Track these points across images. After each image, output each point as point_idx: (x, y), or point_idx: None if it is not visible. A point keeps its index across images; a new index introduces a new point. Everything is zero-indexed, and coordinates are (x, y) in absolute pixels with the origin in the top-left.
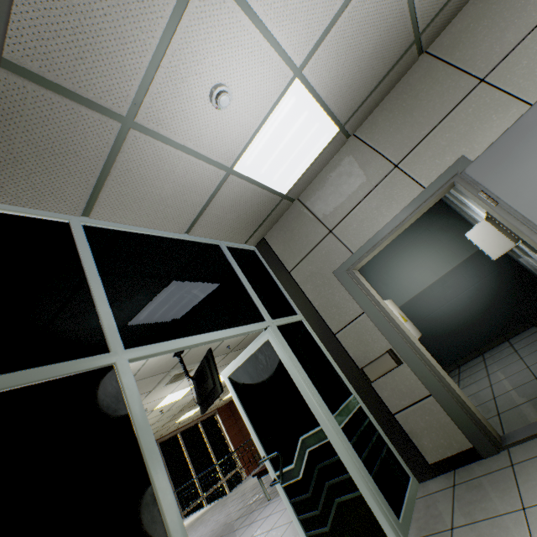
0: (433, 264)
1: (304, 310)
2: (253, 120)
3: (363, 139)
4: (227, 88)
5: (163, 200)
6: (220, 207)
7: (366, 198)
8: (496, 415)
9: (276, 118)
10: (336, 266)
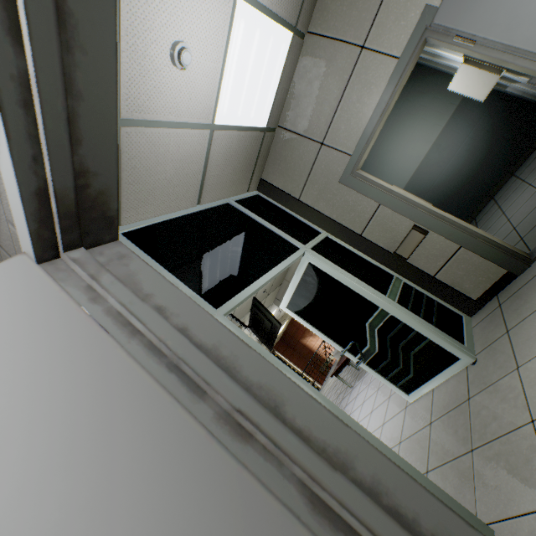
0: (422, 133)
1: (326, 226)
2: (215, 65)
3: (319, 33)
4: (184, 43)
5: (169, 182)
6: (216, 167)
7: (344, 95)
8: (519, 241)
9: (234, 52)
10: (340, 174)
